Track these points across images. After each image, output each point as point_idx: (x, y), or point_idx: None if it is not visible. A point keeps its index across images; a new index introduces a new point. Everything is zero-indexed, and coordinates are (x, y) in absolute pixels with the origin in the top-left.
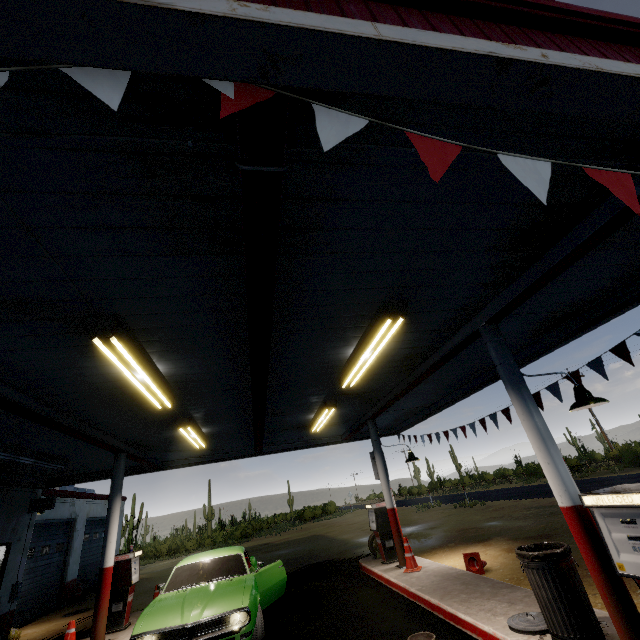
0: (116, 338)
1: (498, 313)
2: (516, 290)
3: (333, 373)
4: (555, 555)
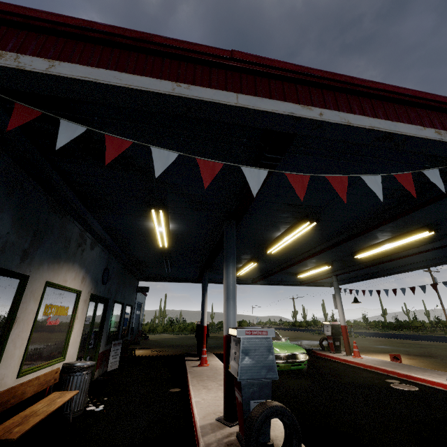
0: (311, 222)
1: None
2: None
3: (354, 249)
4: None
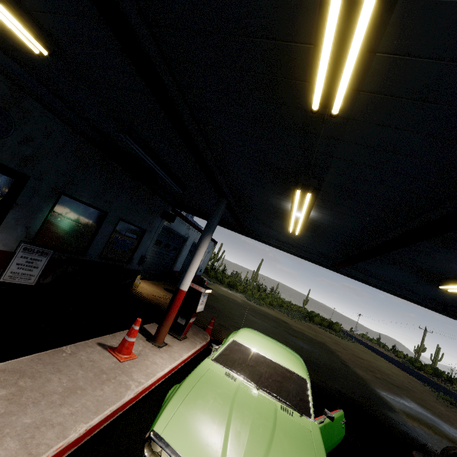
0: None
1: None
2: None
3: None
4: None
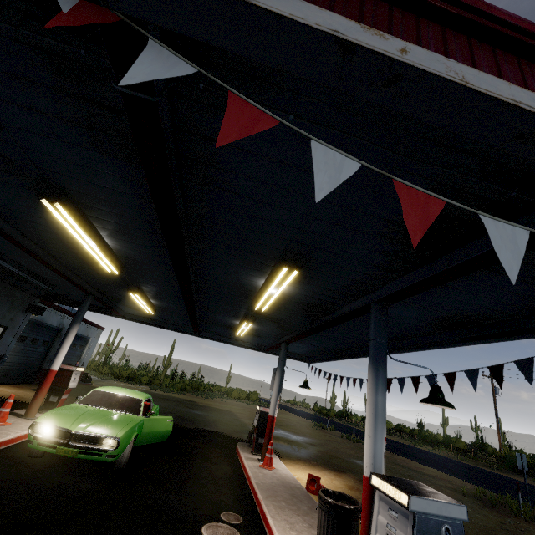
0: (63, 205)
1: (389, 296)
2: (406, 282)
3: (250, 295)
4: (343, 509)
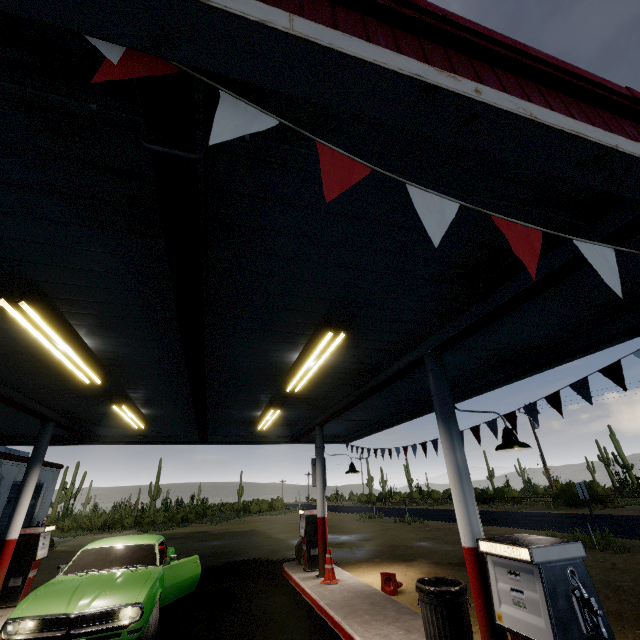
0: (29, 303)
1: (443, 344)
2: (461, 324)
3: (278, 375)
4: (449, 593)
